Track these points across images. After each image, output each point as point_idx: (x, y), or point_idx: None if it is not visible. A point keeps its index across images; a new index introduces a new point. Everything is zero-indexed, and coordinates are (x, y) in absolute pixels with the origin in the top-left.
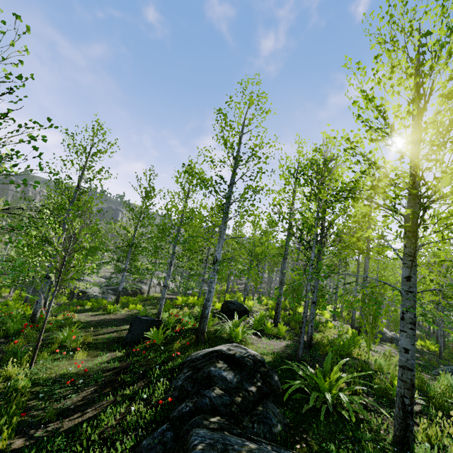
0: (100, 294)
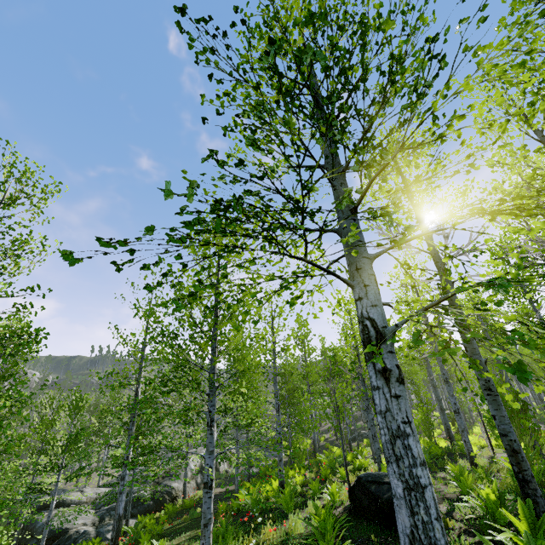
0: (96, 524)
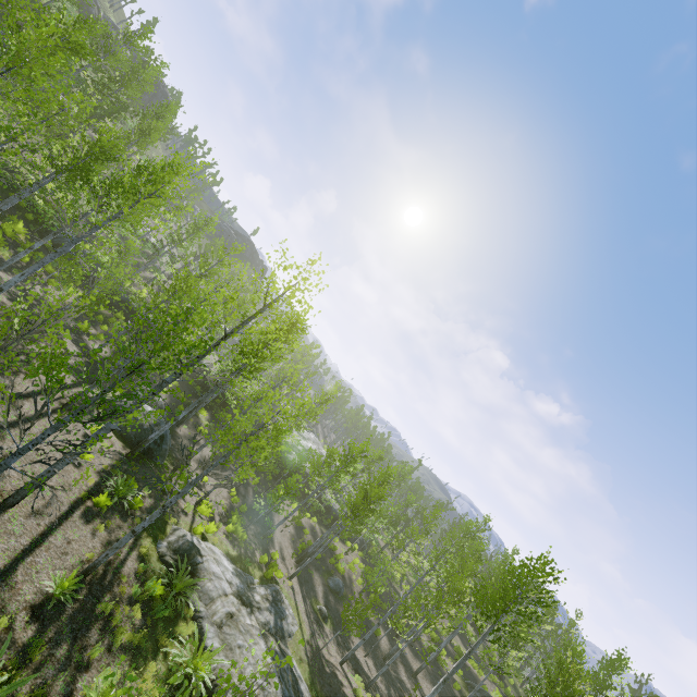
0: None
